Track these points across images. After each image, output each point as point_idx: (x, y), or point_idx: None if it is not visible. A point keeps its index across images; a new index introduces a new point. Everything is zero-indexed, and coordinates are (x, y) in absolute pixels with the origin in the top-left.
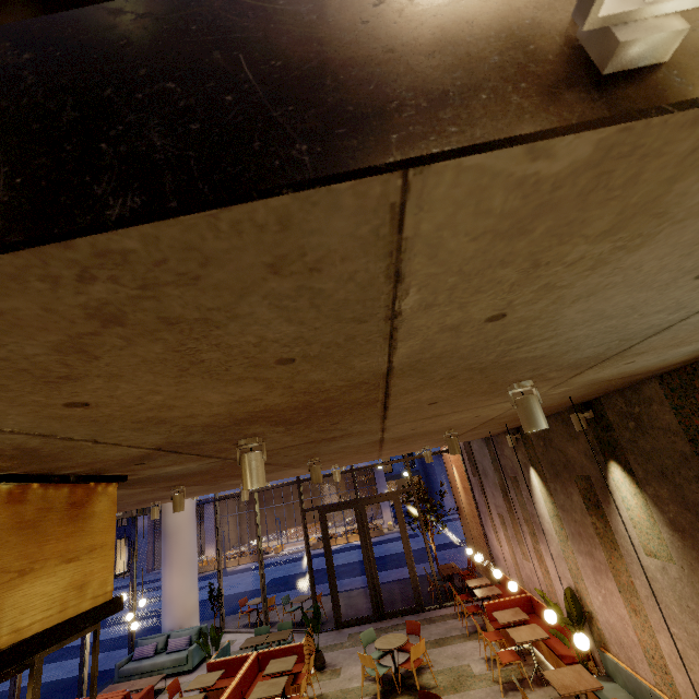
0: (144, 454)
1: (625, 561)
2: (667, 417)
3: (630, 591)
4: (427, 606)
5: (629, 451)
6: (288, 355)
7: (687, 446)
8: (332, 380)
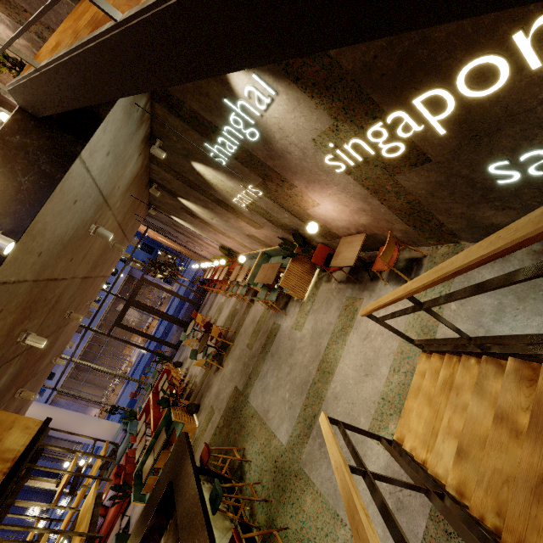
0: None
1: (214, 226)
2: (167, 175)
3: (223, 233)
4: (201, 302)
5: (176, 191)
6: (0, 310)
7: (179, 182)
8: (21, 299)
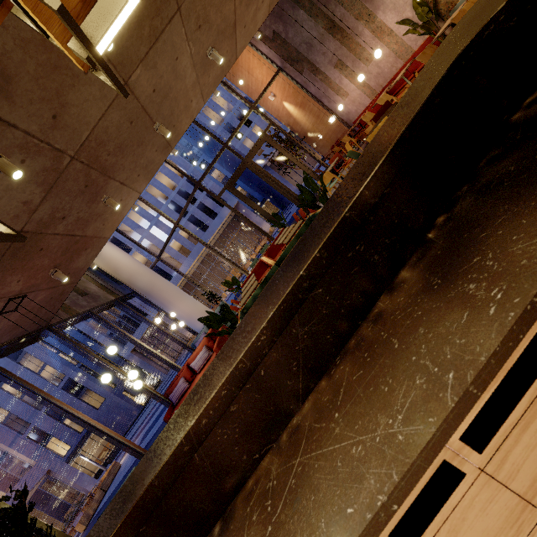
0: None
1: None
2: None
3: None
4: None
5: None
6: None
7: None
8: None
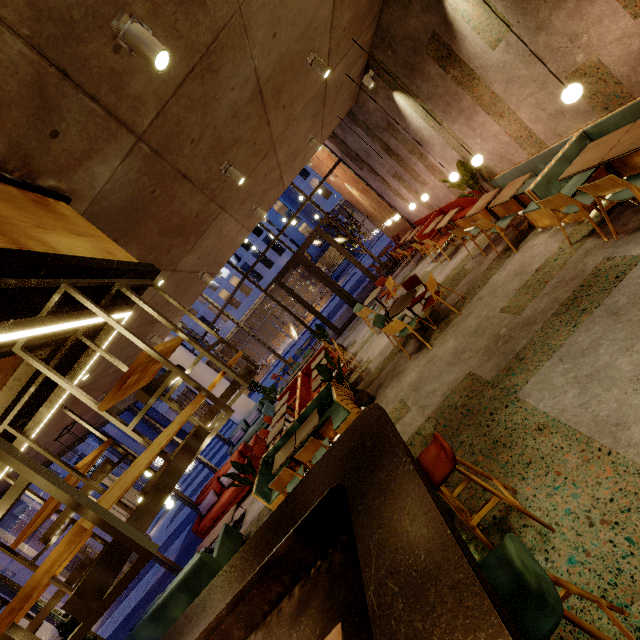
0: (36, 79)
1: (483, 80)
2: None
3: (494, 102)
4: None
5: None
6: None
7: None
8: None
